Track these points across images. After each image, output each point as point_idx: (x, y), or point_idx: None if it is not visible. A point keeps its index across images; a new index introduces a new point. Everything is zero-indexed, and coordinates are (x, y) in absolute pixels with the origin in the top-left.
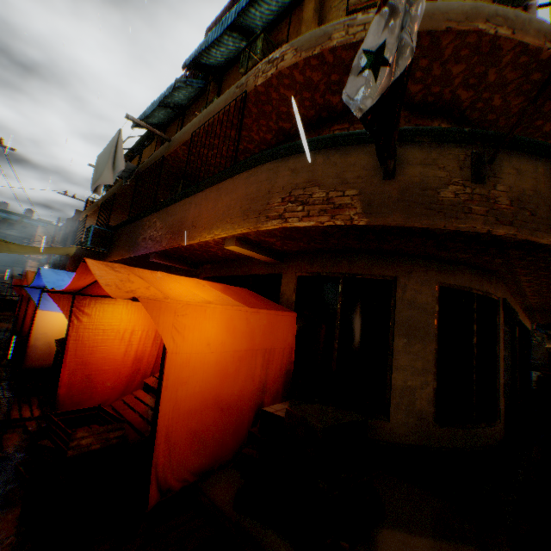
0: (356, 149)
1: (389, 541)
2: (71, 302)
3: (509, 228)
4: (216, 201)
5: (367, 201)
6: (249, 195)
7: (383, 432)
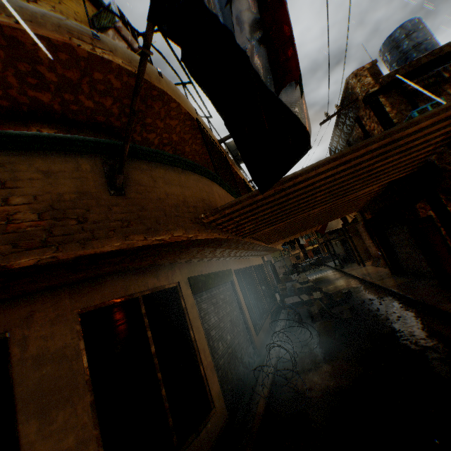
0: None
1: None
2: None
3: (44, 251)
4: None
5: None
6: None
7: None
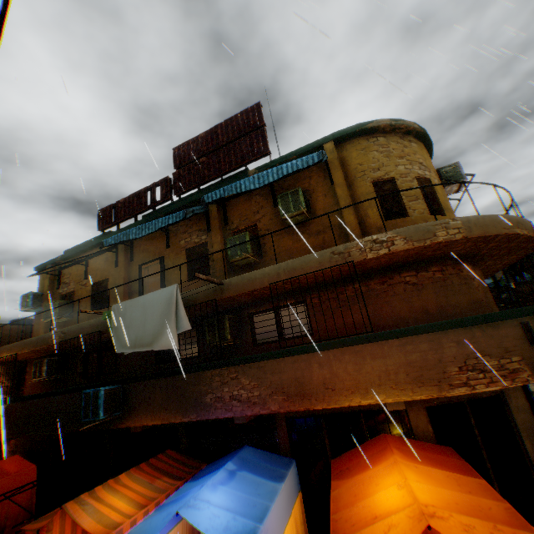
0: (500, 323)
1: None
2: None
3: None
4: (359, 364)
5: (528, 364)
6: (413, 362)
7: None
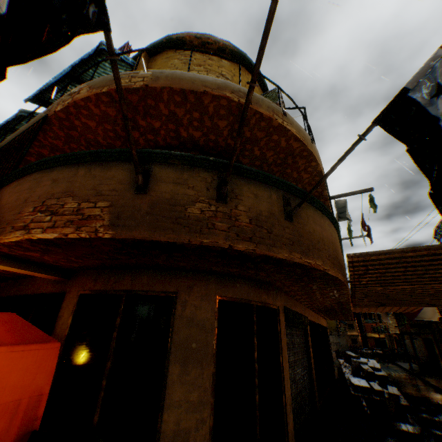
0: (117, 165)
1: None
2: None
3: (250, 244)
4: None
5: (116, 213)
6: (10, 203)
7: None
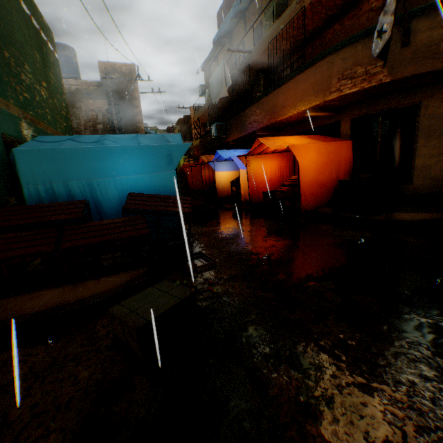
0: None
1: (397, 214)
2: (245, 159)
3: None
4: (295, 89)
5: (389, 67)
6: (317, 81)
7: (407, 190)
